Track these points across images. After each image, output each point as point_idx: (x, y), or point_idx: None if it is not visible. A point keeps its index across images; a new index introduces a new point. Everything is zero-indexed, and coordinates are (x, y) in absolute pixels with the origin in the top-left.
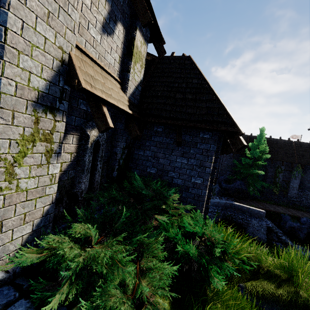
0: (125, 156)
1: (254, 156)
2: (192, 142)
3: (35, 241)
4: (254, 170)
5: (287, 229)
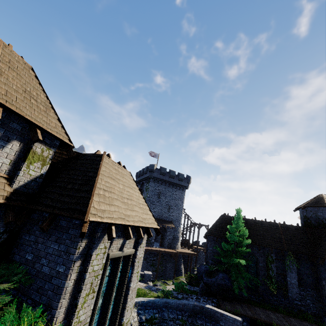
0: (3, 241)
1: (234, 240)
2: (66, 227)
3: None
4: (235, 258)
5: None
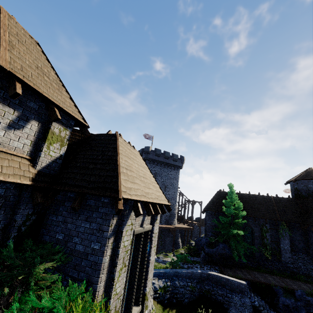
0: (32, 222)
1: (232, 214)
2: (95, 206)
3: None
4: (234, 230)
5: (282, 309)
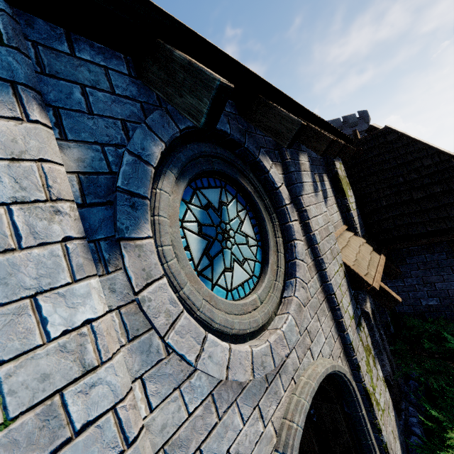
0: None
1: None
2: None
3: (404, 453)
4: None
5: None
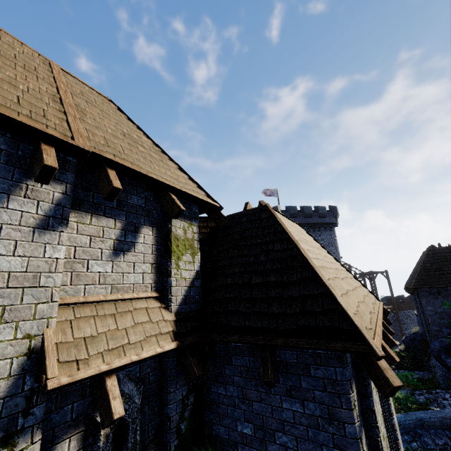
0: (192, 409)
1: None
2: (298, 363)
3: None
4: None
5: None
